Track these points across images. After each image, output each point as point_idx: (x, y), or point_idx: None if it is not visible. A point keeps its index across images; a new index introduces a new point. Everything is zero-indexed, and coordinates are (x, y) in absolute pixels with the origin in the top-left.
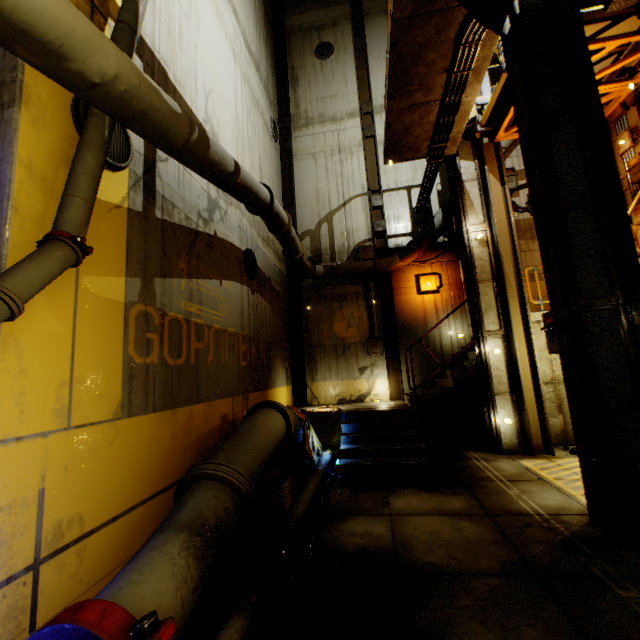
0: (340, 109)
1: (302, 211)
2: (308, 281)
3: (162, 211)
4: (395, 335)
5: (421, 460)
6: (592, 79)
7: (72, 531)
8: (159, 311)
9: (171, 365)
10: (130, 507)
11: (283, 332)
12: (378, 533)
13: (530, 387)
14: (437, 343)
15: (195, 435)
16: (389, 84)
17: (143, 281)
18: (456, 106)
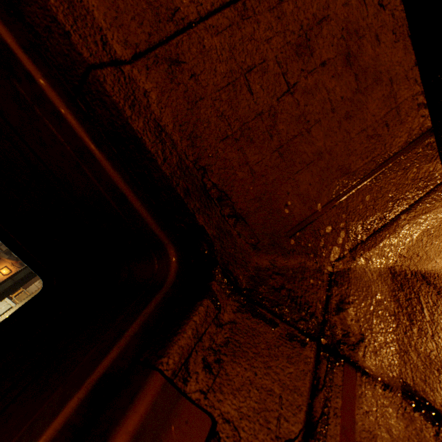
0: None
1: None
2: None
3: None
4: None
5: None
6: None
7: None
8: None
9: None
10: None
11: None
12: None
13: None
14: None
15: None
16: None
17: None
18: None
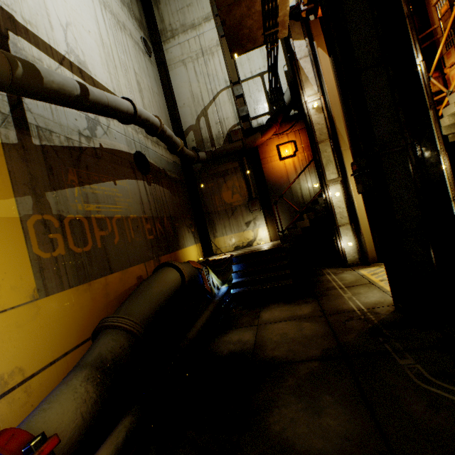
0: (197, 15)
1: (183, 111)
2: (198, 166)
3: (39, 138)
4: (267, 194)
5: (287, 282)
6: None
7: (15, 379)
8: (57, 216)
9: (79, 253)
10: (64, 353)
11: (185, 207)
12: (246, 340)
13: (364, 217)
14: (299, 195)
15: (114, 295)
16: None
17: (34, 197)
18: None
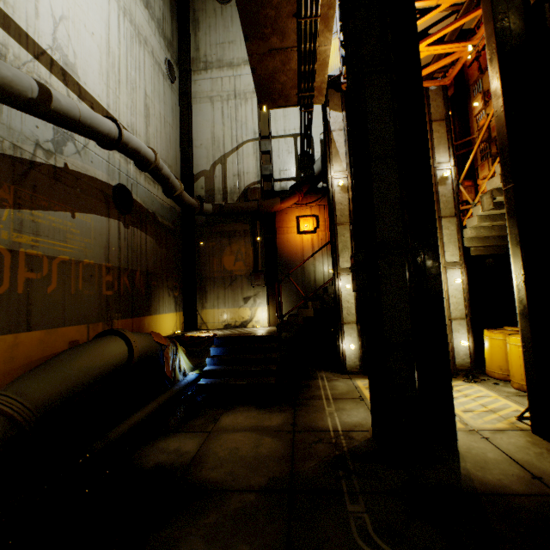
0: (237, 55)
1: (199, 152)
2: (202, 218)
3: None
4: (275, 269)
5: (269, 380)
6: (415, 32)
7: None
8: None
9: None
10: None
11: (173, 264)
12: (186, 450)
13: None
14: (312, 277)
15: (23, 361)
16: (242, 25)
17: None
18: (313, 54)
